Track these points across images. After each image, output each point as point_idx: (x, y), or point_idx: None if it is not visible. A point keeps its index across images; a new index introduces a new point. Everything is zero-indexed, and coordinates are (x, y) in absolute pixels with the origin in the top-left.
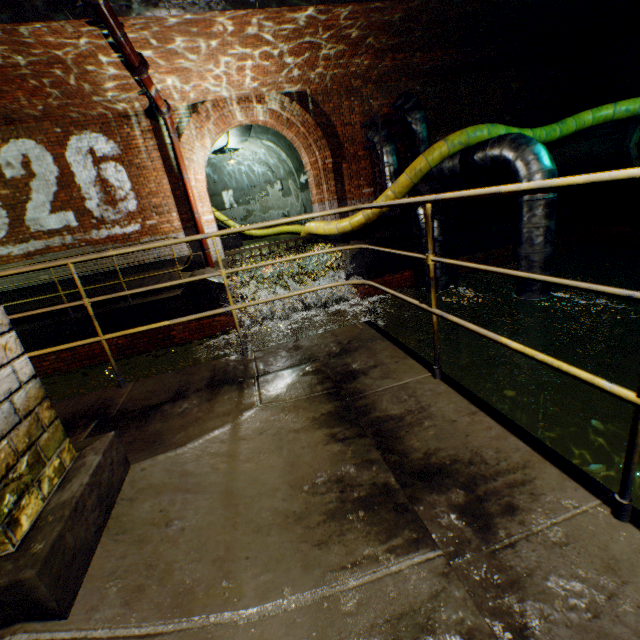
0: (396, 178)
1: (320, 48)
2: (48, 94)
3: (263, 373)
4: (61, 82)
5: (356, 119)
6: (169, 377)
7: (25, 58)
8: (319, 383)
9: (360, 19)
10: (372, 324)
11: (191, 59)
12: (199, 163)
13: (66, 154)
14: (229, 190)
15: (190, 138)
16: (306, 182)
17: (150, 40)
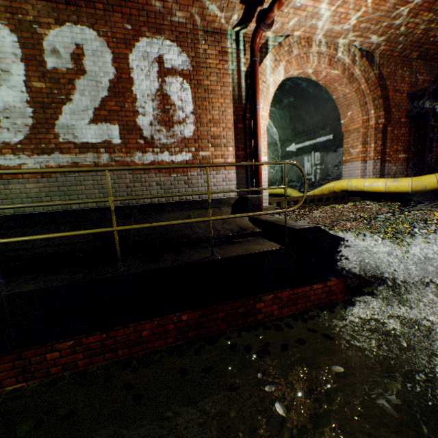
0: None
1: None
2: None
3: None
4: None
5: (404, 87)
6: None
7: None
8: None
9: None
10: None
11: None
12: (266, 98)
13: (129, 56)
14: None
15: (267, 69)
16: (299, 149)
17: None
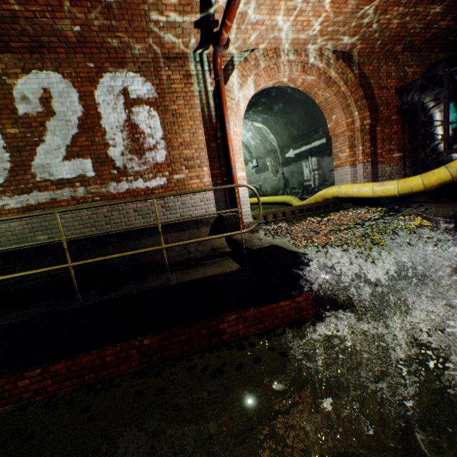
0: None
1: None
2: (92, 4)
3: None
4: None
5: (391, 83)
6: None
7: None
8: None
9: None
10: None
11: None
12: (238, 114)
13: (95, 92)
14: None
15: (234, 86)
16: (297, 155)
17: None
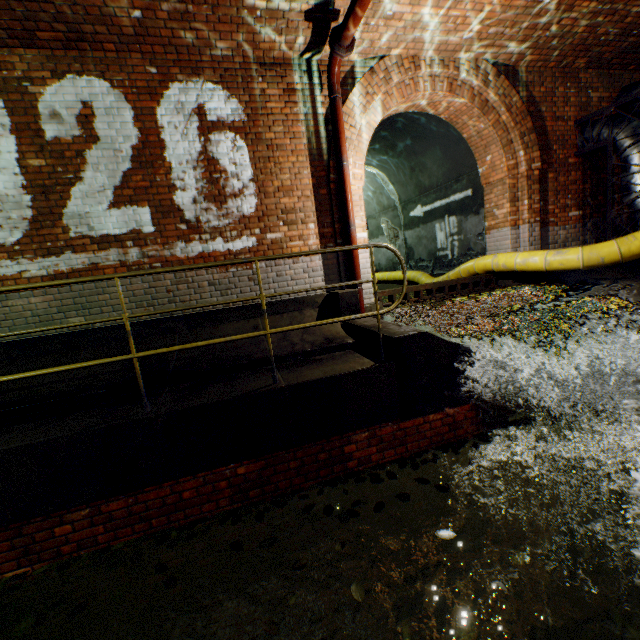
0: None
1: None
2: None
3: None
4: None
5: (569, 112)
6: None
7: None
8: None
9: None
10: None
11: None
12: (358, 149)
13: (157, 110)
14: None
15: (355, 107)
16: (427, 214)
17: None
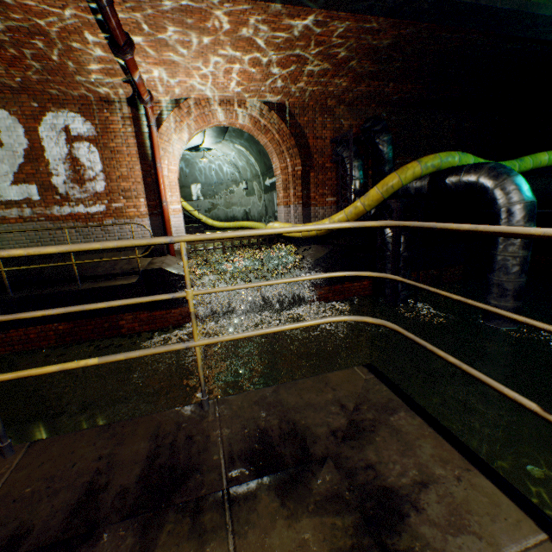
0: (361, 191)
1: (306, 63)
2: (27, 66)
3: (234, 463)
4: (42, 56)
5: (327, 134)
6: (85, 442)
7: (2, 22)
8: (353, 551)
9: (350, 39)
10: (378, 372)
11: (180, 53)
12: (174, 154)
13: (39, 128)
14: (198, 184)
15: (168, 130)
16: (271, 185)
17: (140, 25)
